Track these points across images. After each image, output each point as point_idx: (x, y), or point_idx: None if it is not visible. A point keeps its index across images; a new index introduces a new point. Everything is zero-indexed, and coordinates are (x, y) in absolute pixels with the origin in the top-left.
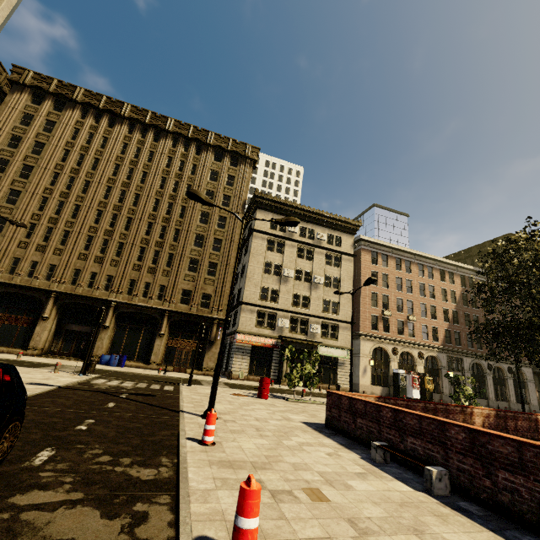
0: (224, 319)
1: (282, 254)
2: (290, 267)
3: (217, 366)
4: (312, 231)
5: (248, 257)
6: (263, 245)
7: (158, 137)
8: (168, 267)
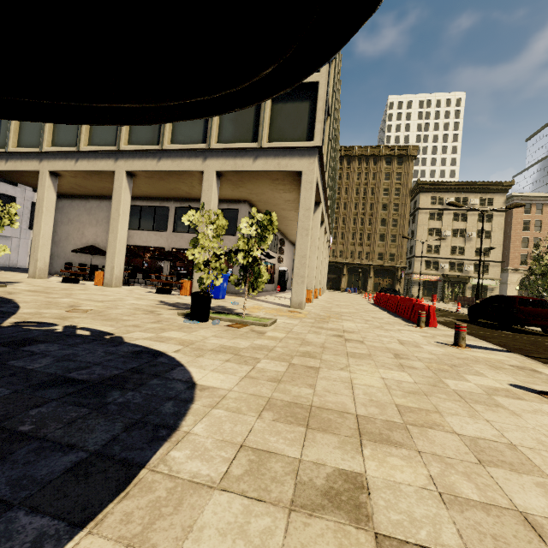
0: (404, 267)
1: (441, 221)
2: (448, 229)
3: (418, 289)
4: (466, 199)
5: (416, 227)
6: (426, 217)
7: (349, 161)
8: (368, 241)
